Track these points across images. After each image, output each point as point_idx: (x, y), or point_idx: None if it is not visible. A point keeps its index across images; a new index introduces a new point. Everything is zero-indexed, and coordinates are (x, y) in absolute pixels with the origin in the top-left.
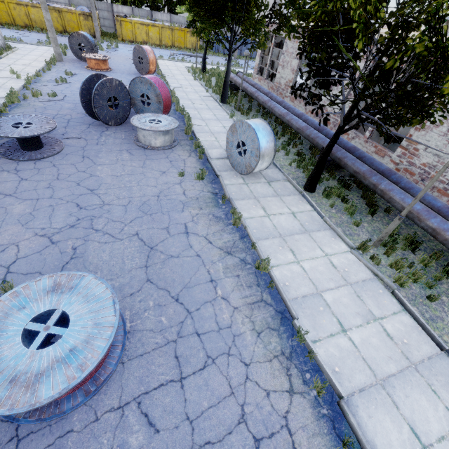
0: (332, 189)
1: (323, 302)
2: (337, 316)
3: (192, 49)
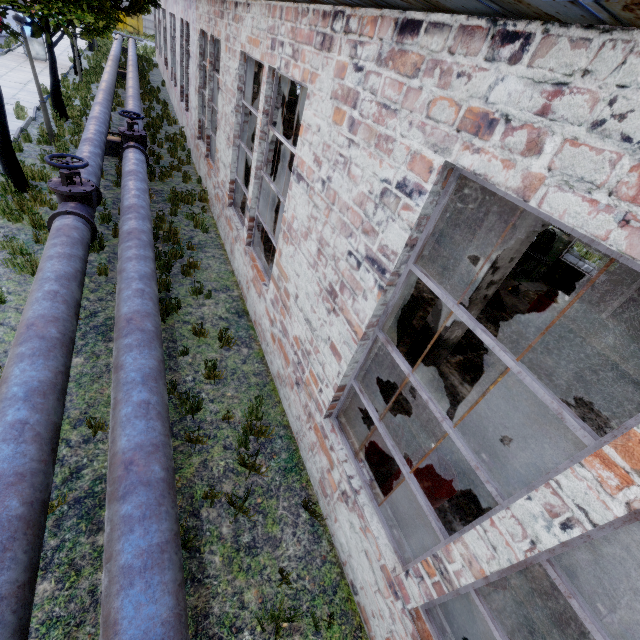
0: (86, 70)
1: (0, 76)
2: (1, 78)
3: (134, 33)
